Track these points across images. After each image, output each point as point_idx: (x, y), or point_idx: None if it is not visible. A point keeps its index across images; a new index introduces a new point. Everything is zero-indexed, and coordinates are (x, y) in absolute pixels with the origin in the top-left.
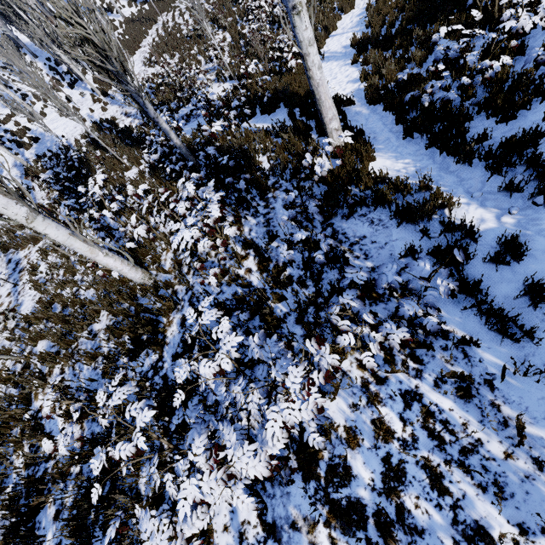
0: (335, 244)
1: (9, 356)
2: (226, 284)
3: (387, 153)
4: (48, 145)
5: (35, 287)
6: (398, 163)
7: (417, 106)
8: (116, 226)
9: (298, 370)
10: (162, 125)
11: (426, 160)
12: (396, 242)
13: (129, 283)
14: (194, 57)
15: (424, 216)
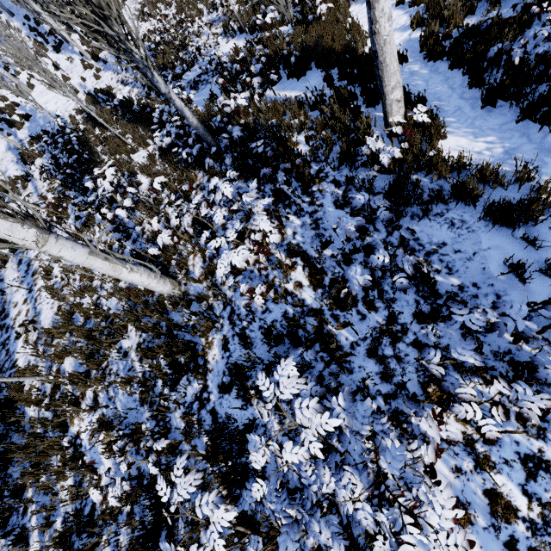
0: (417, 261)
1: (37, 377)
2: (271, 301)
3: (460, 128)
4: (40, 123)
5: (52, 294)
6: (479, 143)
7: (501, 63)
8: (130, 222)
9: (445, 495)
10: (175, 102)
11: (517, 138)
12: (488, 252)
13: (155, 293)
14: (194, 5)
15: (530, 220)
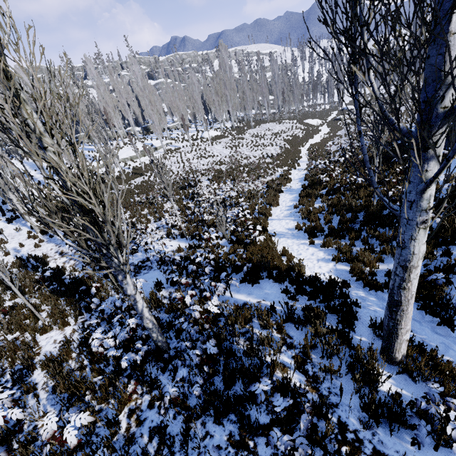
0: None
1: None
2: None
3: None
4: None
5: None
6: None
7: None
8: None
9: None
10: (137, 302)
11: None
12: None
13: None
14: (145, 216)
15: None
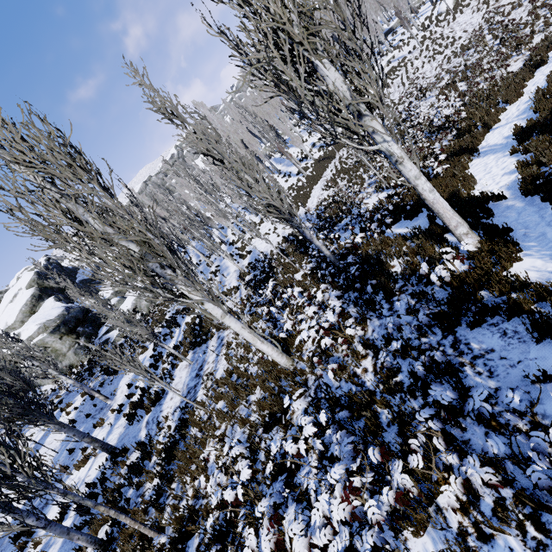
0: (443, 356)
1: (202, 407)
2: (344, 380)
3: (538, 251)
4: (255, 255)
5: (226, 359)
6: None
7: None
8: (280, 317)
9: (339, 468)
10: (315, 243)
11: None
12: (533, 361)
13: (279, 366)
14: (359, 176)
15: None
